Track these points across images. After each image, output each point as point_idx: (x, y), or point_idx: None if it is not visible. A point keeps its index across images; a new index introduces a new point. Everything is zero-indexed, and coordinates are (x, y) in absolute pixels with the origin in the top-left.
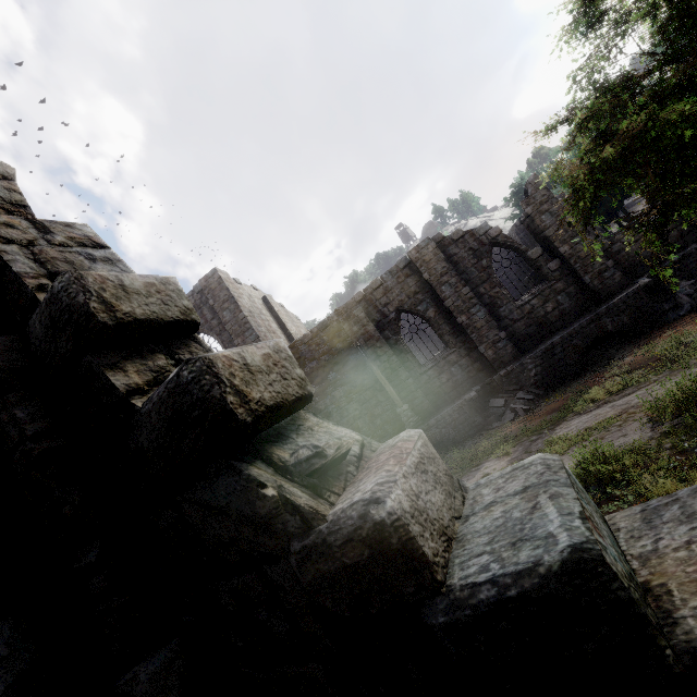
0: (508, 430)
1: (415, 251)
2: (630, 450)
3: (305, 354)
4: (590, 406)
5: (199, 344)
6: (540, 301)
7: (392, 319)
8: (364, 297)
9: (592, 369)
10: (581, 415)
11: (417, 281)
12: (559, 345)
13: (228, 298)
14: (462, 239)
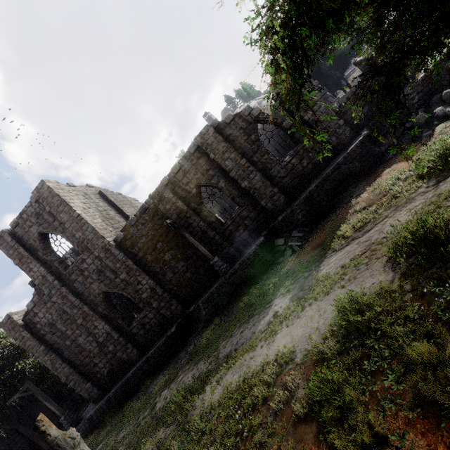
0: (289, 265)
1: (199, 137)
2: (378, 293)
3: (135, 233)
4: (342, 243)
5: None
6: (298, 159)
7: (194, 194)
8: (169, 181)
9: (340, 206)
10: (336, 252)
11: (207, 161)
12: (315, 192)
13: (60, 203)
14: (233, 121)
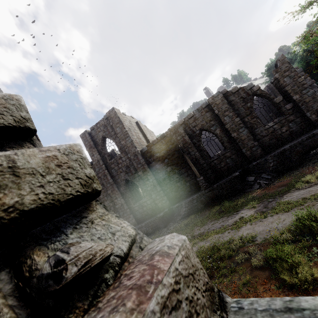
0: (255, 194)
1: (211, 98)
2: None
3: (154, 150)
4: (306, 185)
5: (33, 145)
6: (279, 126)
7: (197, 134)
8: (183, 122)
9: (307, 164)
10: (299, 190)
11: (211, 114)
12: (288, 150)
13: (118, 122)
14: (237, 92)
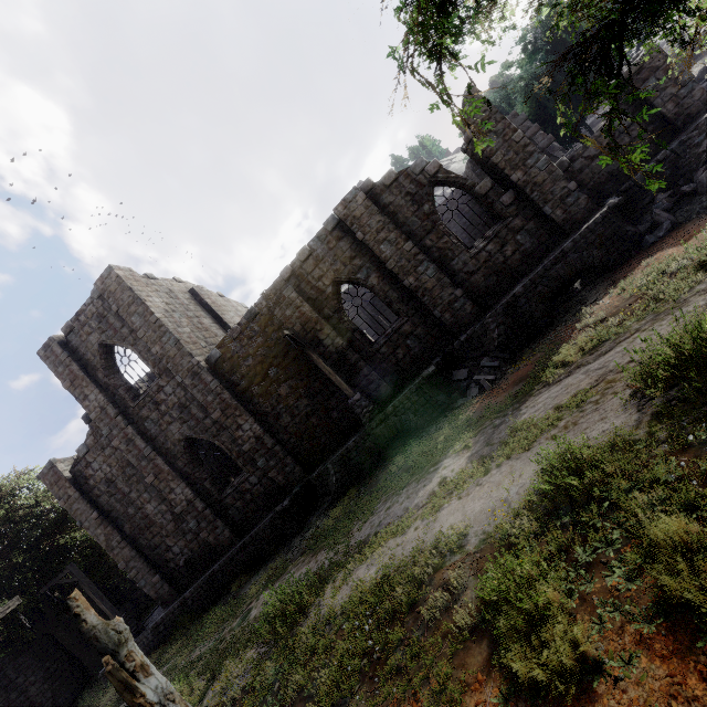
0: (472, 410)
1: (342, 206)
2: (611, 445)
3: (237, 351)
4: (560, 373)
5: None
6: (497, 245)
7: (330, 294)
8: (293, 273)
9: (563, 319)
10: (549, 387)
11: (351, 243)
12: (522, 296)
13: (133, 300)
14: (396, 182)
